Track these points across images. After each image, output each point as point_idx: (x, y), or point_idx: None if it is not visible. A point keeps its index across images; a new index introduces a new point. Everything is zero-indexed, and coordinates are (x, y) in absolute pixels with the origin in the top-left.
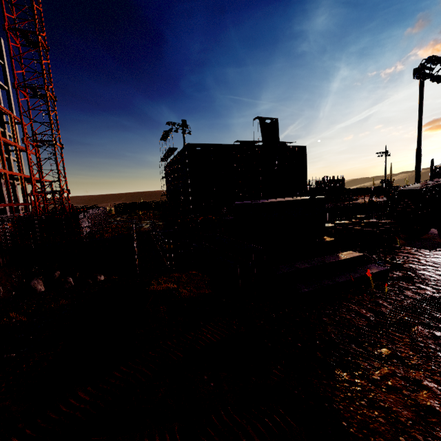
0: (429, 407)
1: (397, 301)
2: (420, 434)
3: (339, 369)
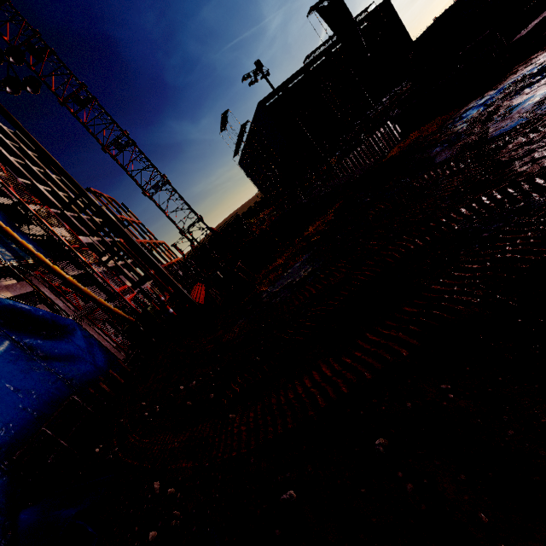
0: None
1: None
2: None
3: None
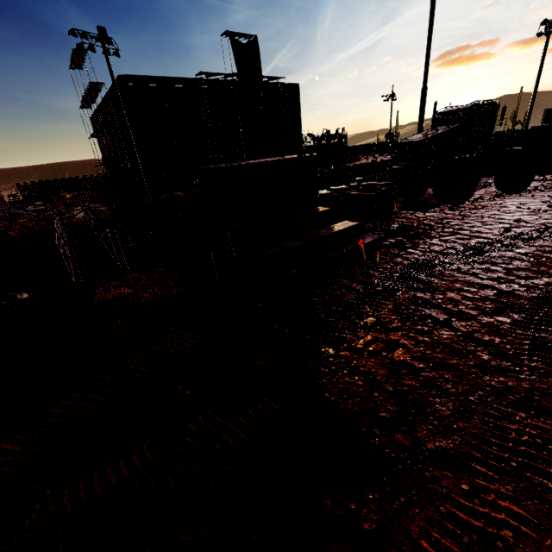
0: (402, 362)
1: (388, 269)
2: (392, 386)
3: (325, 347)
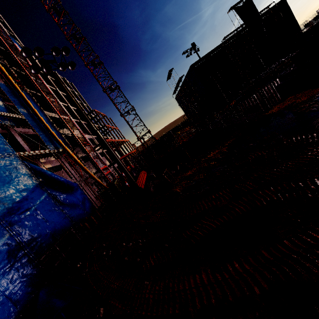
0: None
1: None
2: None
3: None
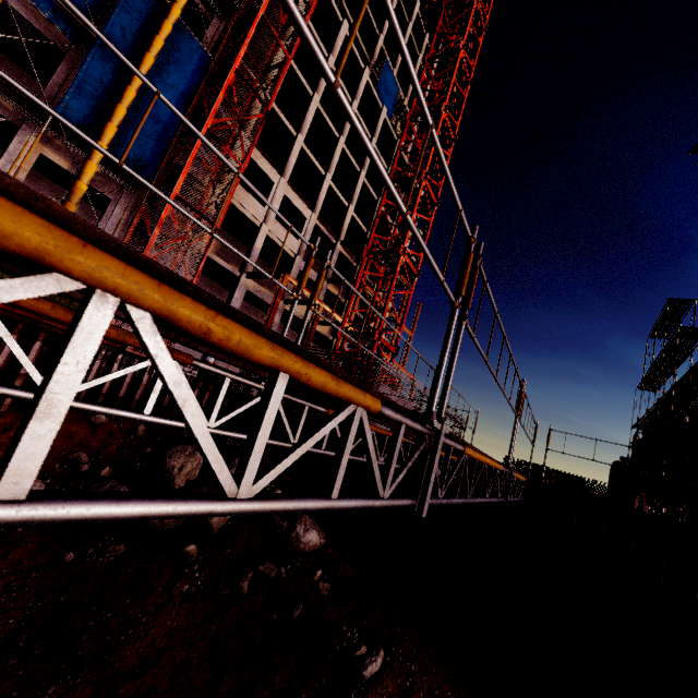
0: None
1: None
2: None
3: None
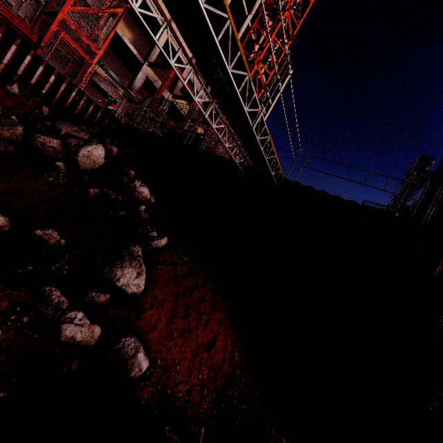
0: None
1: None
2: None
3: None
